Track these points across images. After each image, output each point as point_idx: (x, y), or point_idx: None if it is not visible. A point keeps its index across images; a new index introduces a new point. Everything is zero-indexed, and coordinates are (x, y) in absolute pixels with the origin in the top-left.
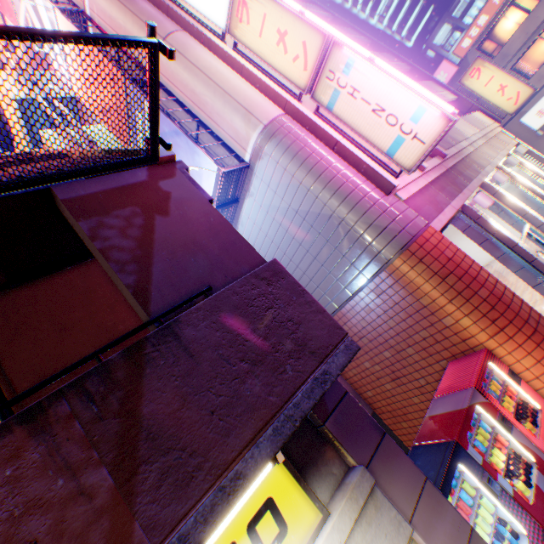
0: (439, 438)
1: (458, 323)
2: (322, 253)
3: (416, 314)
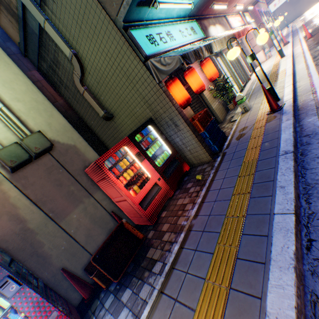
0: None
1: None
2: None
3: None
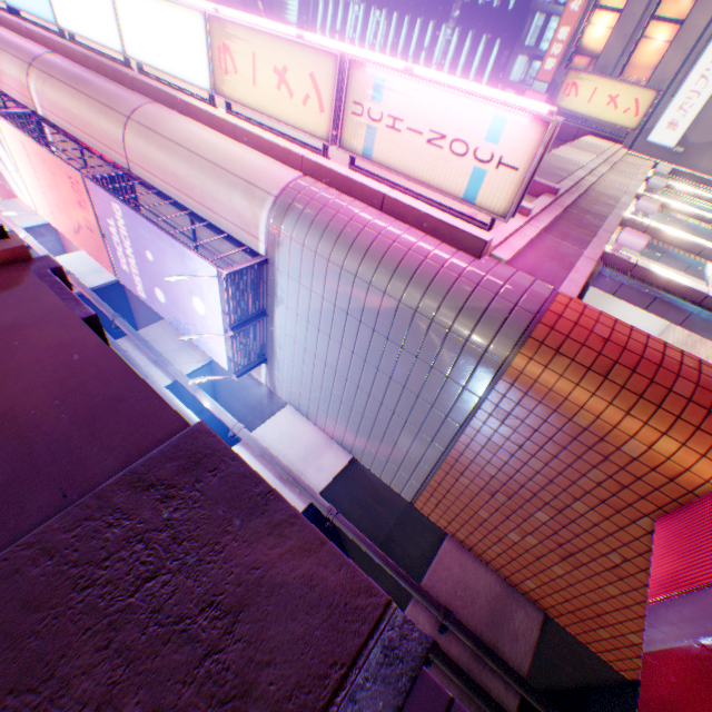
0: None
1: (653, 449)
2: (399, 368)
3: (574, 442)
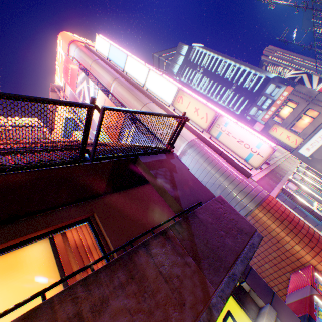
0: (297, 314)
1: (293, 247)
2: None
3: (269, 241)
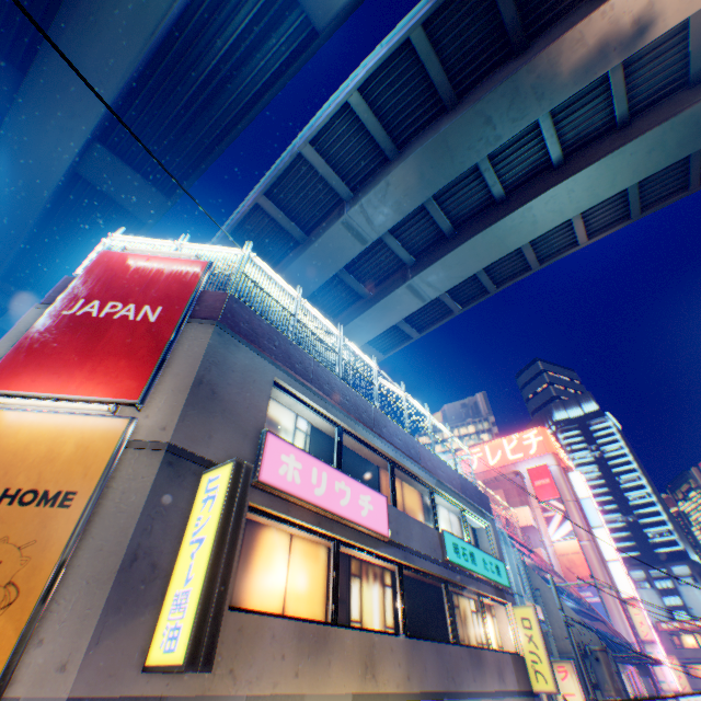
0: None
1: None
2: None
3: None
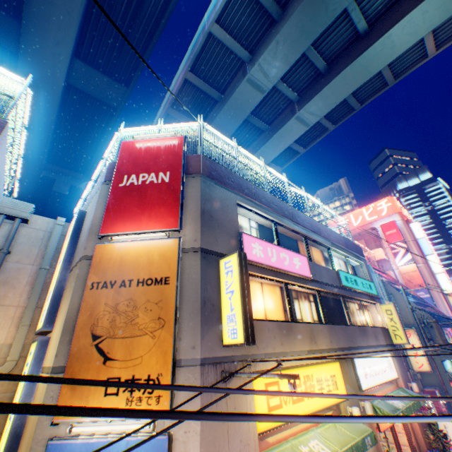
0: None
1: None
2: None
3: None
